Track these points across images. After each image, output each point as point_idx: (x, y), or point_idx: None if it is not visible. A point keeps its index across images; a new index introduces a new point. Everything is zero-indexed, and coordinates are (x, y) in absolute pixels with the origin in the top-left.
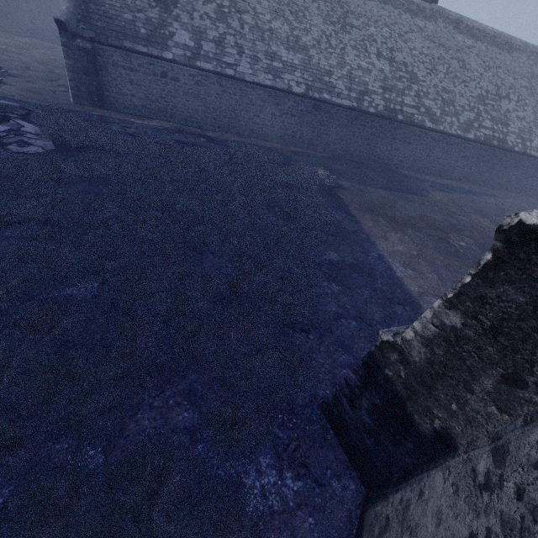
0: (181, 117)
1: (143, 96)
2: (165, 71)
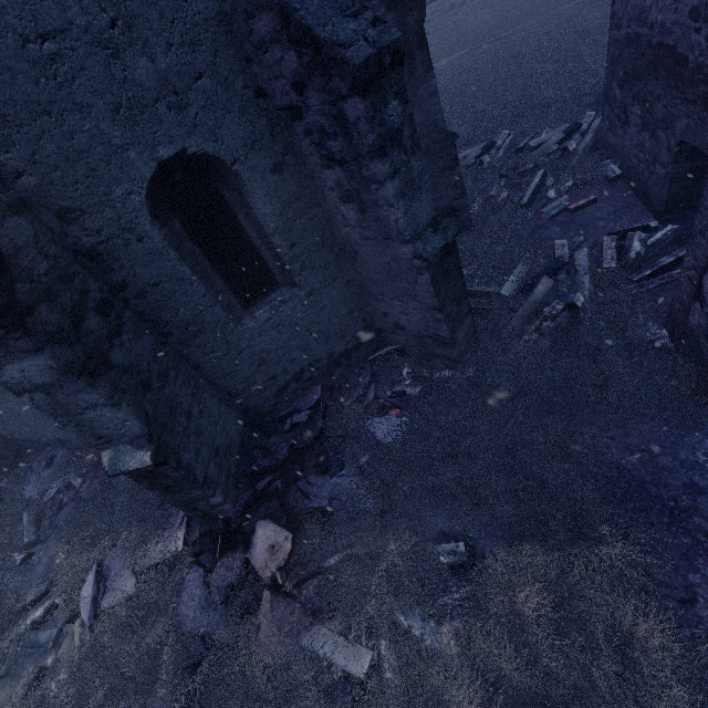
0: (473, 38)
1: (438, 40)
2: (452, 2)
